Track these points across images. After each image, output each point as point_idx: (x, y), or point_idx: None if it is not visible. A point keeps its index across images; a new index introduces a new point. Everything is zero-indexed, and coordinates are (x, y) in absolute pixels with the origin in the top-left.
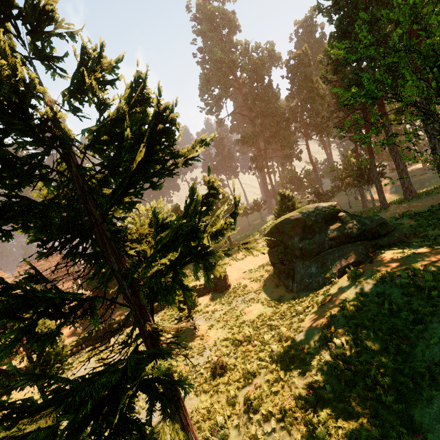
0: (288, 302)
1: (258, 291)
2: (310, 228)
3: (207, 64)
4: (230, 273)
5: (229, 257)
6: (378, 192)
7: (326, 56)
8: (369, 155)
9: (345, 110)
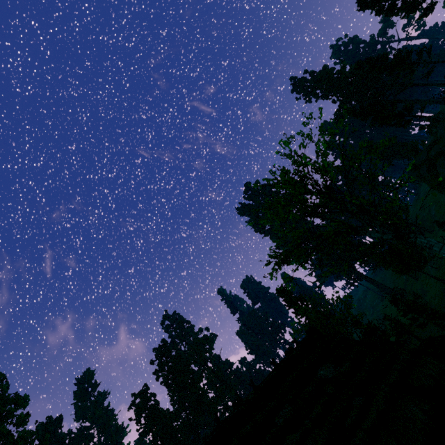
0: None
1: None
2: None
3: (13, 442)
4: None
5: None
6: None
7: None
8: None
9: None
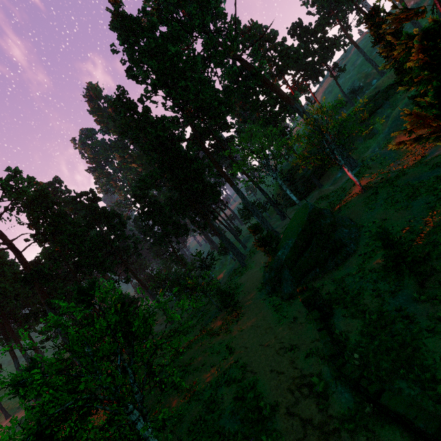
0: (373, 244)
1: (343, 277)
2: (320, 212)
3: None
4: (271, 342)
5: (205, 375)
6: (237, 257)
7: (143, 185)
8: (218, 235)
9: (165, 224)
